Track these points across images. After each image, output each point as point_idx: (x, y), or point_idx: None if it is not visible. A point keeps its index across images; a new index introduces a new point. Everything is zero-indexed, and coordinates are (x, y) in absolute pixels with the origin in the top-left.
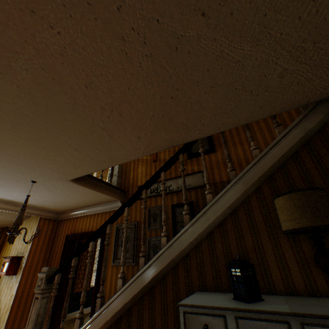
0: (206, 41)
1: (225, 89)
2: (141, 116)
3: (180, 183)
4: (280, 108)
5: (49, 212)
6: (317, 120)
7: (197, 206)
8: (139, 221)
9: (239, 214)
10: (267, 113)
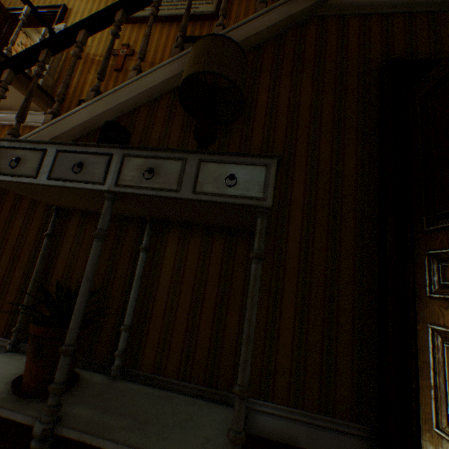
0: None
1: None
2: None
3: None
4: None
5: None
6: (306, 6)
7: None
8: None
9: (161, 104)
10: None
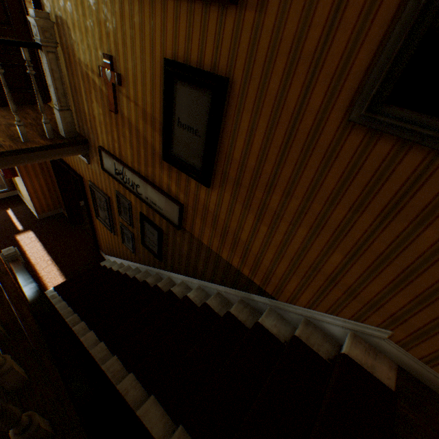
0: None
1: None
2: None
3: (149, 194)
4: None
5: None
6: None
7: (166, 240)
8: (111, 198)
9: None
10: None
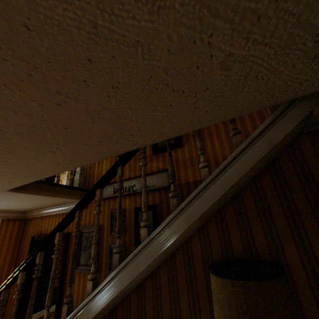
0: (46, 0)
1: (140, 89)
2: (32, 130)
3: None
4: (236, 112)
5: (12, 212)
6: (289, 129)
7: (161, 211)
8: (102, 225)
9: (177, 262)
10: (219, 118)
